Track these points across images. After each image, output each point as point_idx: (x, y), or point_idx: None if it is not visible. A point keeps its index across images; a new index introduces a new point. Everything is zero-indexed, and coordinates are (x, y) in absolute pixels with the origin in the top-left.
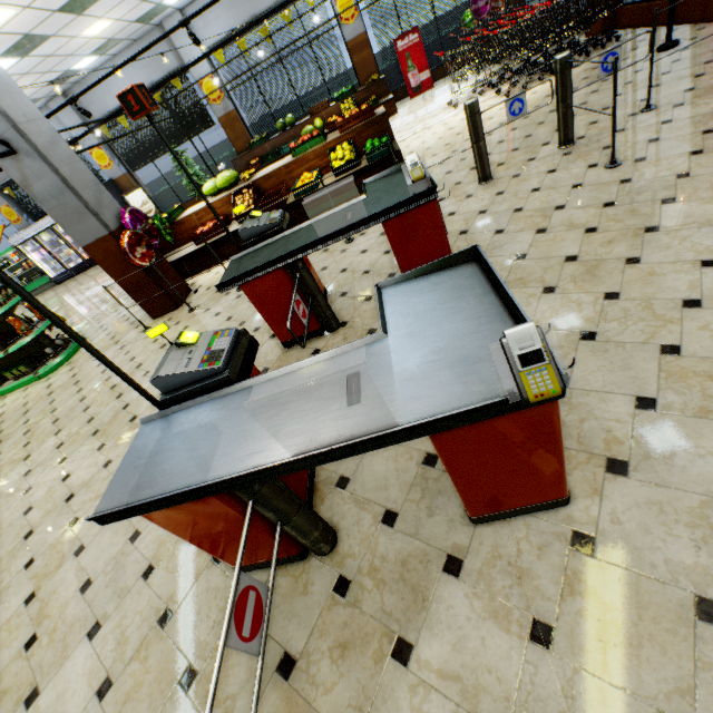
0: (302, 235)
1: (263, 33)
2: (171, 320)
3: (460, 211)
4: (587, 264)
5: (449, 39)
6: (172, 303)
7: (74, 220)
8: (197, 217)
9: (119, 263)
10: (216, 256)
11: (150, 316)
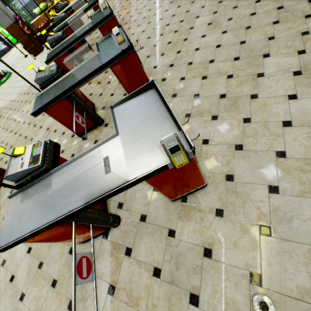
0: (73, 4)
1: None
2: (42, 54)
3: (114, 2)
4: (132, 3)
5: None
6: (40, 49)
7: (1, 17)
8: (37, 23)
9: (19, 34)
10: (51, 27)
11: (34, 56)
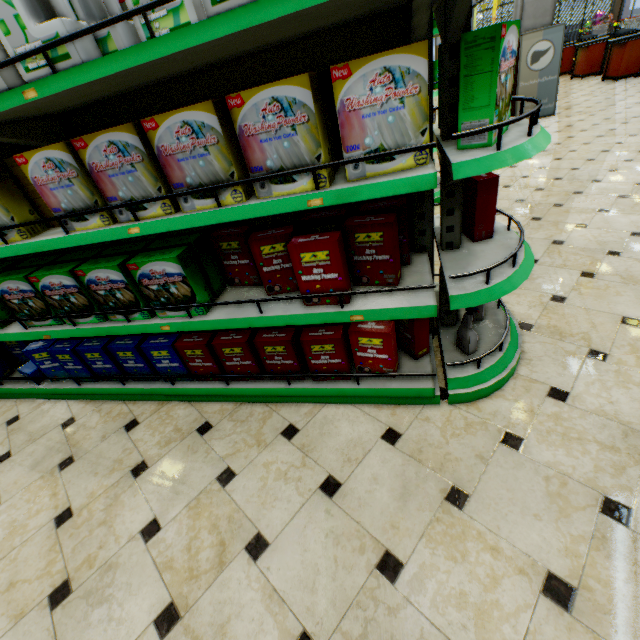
0: None
1: (483, 8)
2: None
3: None
4: None
5: (573, 34)
6: None
7: None
8: None
9: None
10: None
11: None
